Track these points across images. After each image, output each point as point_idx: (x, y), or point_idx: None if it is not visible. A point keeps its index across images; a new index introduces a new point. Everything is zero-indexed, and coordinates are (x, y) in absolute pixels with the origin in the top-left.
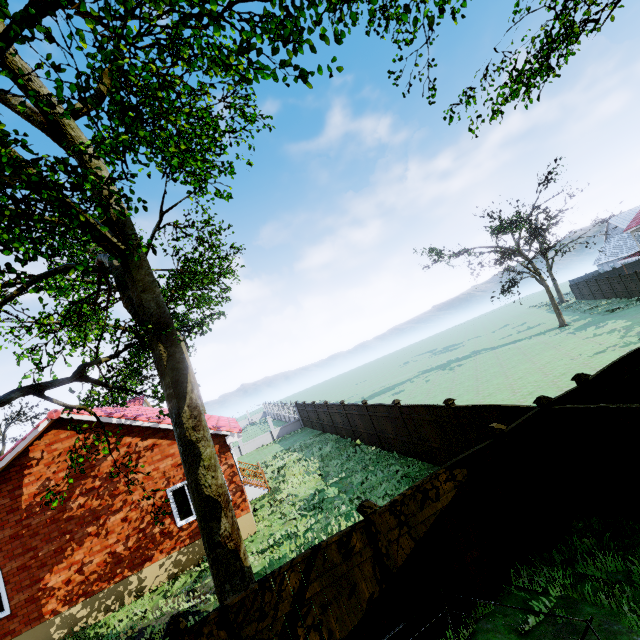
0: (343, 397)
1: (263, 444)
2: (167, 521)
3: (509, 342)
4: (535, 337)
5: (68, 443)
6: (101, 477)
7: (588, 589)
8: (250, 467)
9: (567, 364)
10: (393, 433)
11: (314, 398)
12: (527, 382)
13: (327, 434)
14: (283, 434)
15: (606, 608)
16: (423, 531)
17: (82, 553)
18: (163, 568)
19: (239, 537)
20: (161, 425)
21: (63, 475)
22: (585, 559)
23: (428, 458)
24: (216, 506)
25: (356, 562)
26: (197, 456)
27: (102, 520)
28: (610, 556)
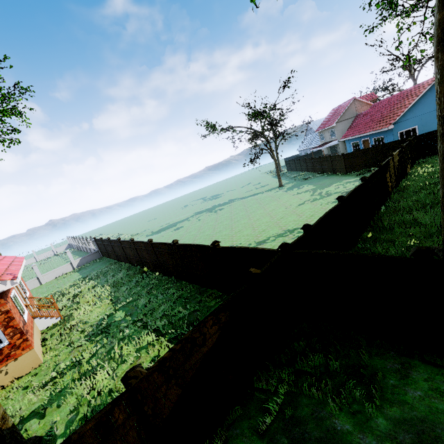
0: (138, 231)
1: (63, 273)
2: None
3: (251, 195)
4: (266, 192)
5: None
6: None
7: (304, 383)
8: (47, 296)
9: (284, 211)
10: (172, 264)
11: (114, 232)
12: (262, 222)
13: (121, 263)
14: (83, 264)
15: (316, 399)
16: (190, 376)
17: None
18: None
19: None
20: None
21: None
22: (301, 358)
23: (197, 282)
24: None
25: (118, 436)
26: None
27: None
28: (317, 355)
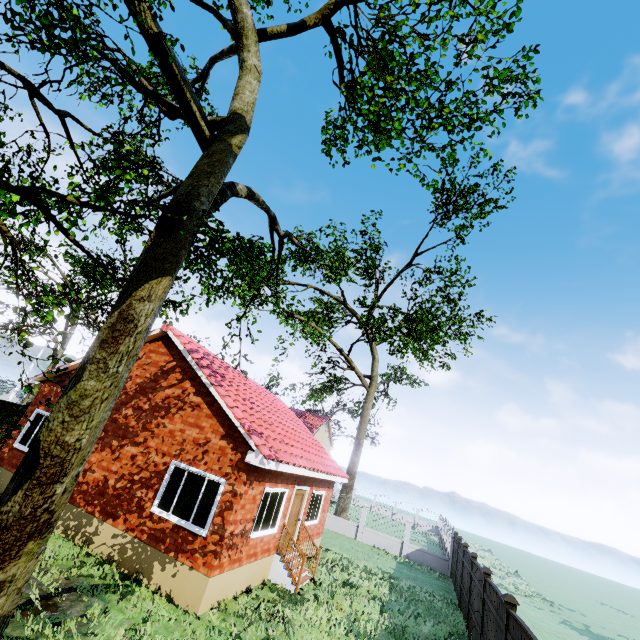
0: (555, 598)
1: (385, 548)
2: (150, 493)
3: None
4: None
5: (159, 358)
6: (151, 403)
7: None
8: (336, 553)
9: None
10: None
11: (513, 564)
12: None
13: (457, 612)
14: (416, 559)
15: None
16: None
17: (97, 458)
18: (113, 540)
19: (20, 548)
20: (212, 388)
21: (138, 381)
22: None
23: None
24: (32, 465)
25: None
26: (76, 379)
27: (124, 442)
28: None
